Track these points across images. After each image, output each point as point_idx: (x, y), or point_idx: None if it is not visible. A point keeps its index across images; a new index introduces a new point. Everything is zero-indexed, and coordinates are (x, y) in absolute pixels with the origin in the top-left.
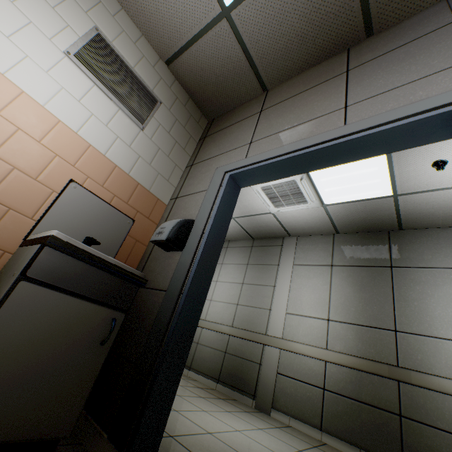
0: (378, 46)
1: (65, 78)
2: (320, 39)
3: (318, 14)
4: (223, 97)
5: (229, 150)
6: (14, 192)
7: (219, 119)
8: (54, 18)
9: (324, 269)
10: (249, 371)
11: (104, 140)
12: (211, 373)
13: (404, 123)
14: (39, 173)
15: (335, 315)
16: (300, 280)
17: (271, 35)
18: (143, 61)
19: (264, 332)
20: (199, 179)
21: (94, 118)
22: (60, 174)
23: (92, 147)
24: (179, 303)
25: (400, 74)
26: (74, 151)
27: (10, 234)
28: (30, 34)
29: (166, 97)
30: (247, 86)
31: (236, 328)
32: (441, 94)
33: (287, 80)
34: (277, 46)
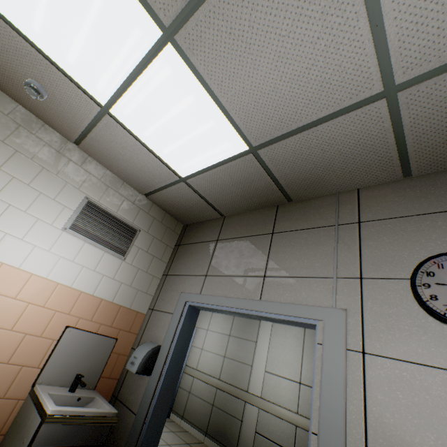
0: (294, 217)
1: (63, 248)
2: (256, 198)
3: (250, 188)
4: (192, 215)
5: (192, 273)
6: (26, 352)
7: (191, 228)
8: (54, 207)
9: (298, 330)
10: (232, 426)
11: (92, 282)
12: (200, 425)
13: (290, 320)
14: (43, 330)
15: (306, 379)
16: (278, 339)
17: (219, 192)
18: (125, 202)
19: (246, 388)
20: (169, 296)
21: (85, 268)
22: (59, 325)
23: (83, 292)
24: (143, 432)
25: (298, 263)
26: (69, 302)
27: (23, 385)
28: (38, 228)
29: (145, 222)
30: (209, 212)
31: (223, 381)
32: (311, 306)
33: (238, 213)
34: (225, 198)
